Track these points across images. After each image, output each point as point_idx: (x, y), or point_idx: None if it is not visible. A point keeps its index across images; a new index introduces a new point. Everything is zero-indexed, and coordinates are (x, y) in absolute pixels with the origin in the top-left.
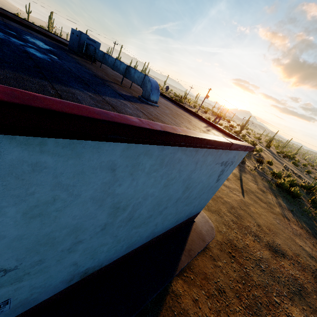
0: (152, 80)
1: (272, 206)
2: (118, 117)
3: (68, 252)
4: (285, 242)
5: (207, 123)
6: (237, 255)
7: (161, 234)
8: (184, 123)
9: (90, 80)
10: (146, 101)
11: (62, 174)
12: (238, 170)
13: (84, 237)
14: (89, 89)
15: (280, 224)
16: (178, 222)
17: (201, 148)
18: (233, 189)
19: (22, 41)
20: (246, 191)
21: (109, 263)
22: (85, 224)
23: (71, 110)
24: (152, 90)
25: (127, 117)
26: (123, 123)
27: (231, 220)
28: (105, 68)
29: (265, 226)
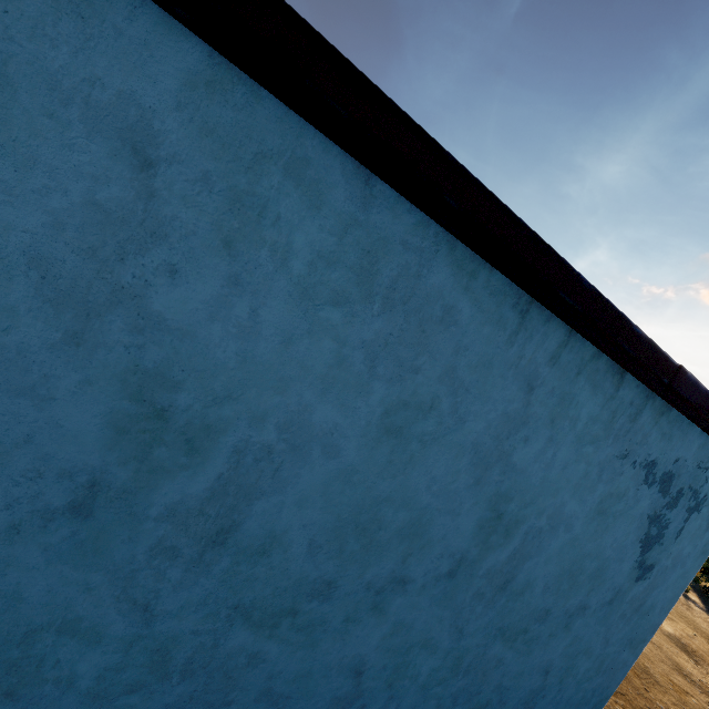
0: None
1: None
2: None
3: None
4: None
5: None
6: None
7: None
8: None
9: None
10: None
11: None
12: None
13: None
14: None
15: None
16: None
17: (540, 313)
18: None
19: None
20: None
21: None
22: None
23: None
24: None
25: None
26: None
27: None
28: None
29: None
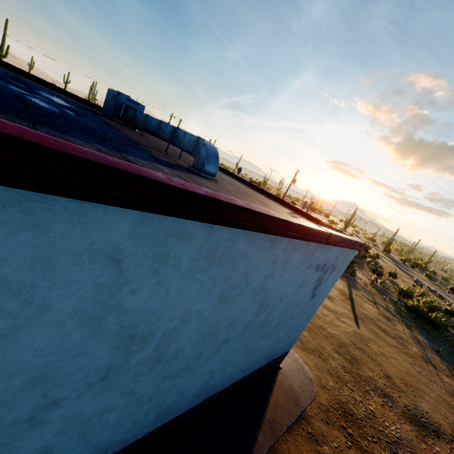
0: (208, 145)
1: (405, 343)
2: (124, 165)
3: (28, 427)
4: (435, 409)
5: (293, 209)
6: (355, 432)
7: (222, 391)
8: (255, 203)
9: (114, 139)
10: (199, 172)
11: (6, 259)
12: (346, 285)
13: (64, 393)
14: (105, 144)
15: (422, 375)
16: (251, 368)
17: (279, 237)
18: (341, 314)
19: (28, 92)
20: (361, 318)
21: (122, 448)
22: (64, 367)
23: (18, 134)
24: (207, 157)
25: (144, 169)
26: (129, 171)
27: (340, 367)
28: (150, 137)
29: (399, 377)
